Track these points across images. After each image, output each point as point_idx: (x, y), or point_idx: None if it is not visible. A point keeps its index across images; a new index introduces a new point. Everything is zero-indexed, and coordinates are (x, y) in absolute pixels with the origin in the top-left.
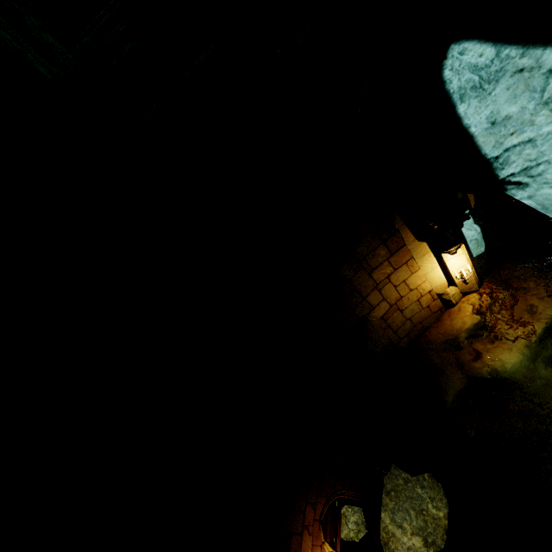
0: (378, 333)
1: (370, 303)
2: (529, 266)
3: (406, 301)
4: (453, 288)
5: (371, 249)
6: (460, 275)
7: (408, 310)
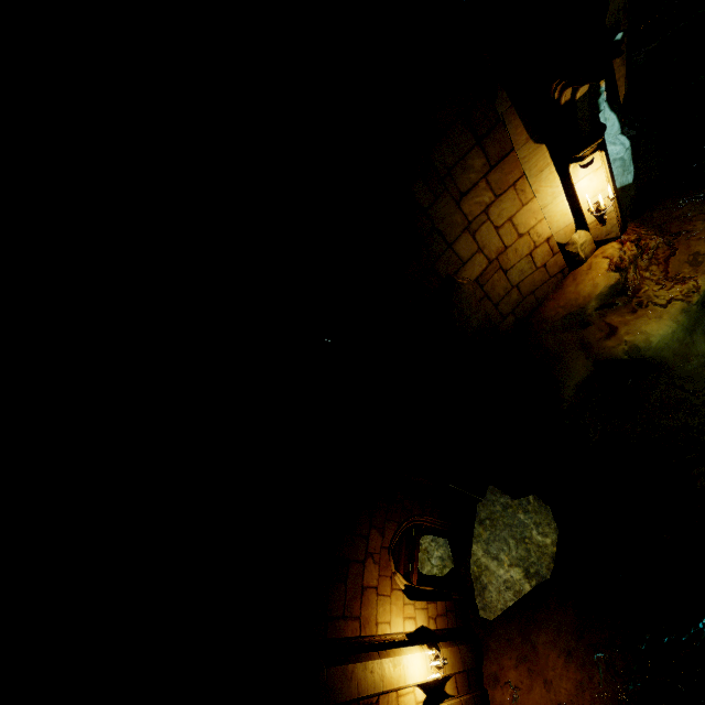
0: (470, 304)
1: (459, 254)
2: (697, 201)
3: (513, 255)
4: (582, 233)
5: (459, 156)
6: (594, 206)
7: (515, 270)
